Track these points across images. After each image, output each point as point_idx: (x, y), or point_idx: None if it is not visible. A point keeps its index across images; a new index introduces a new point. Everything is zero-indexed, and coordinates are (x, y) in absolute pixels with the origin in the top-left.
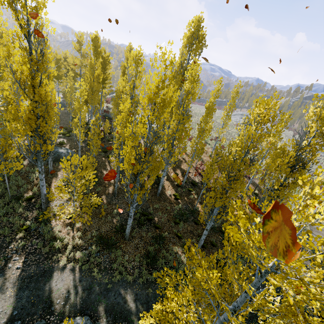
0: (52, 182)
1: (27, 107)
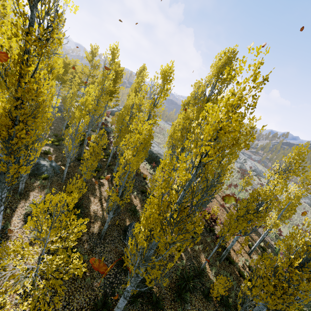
0: (17, 207)
1: (5, 103)
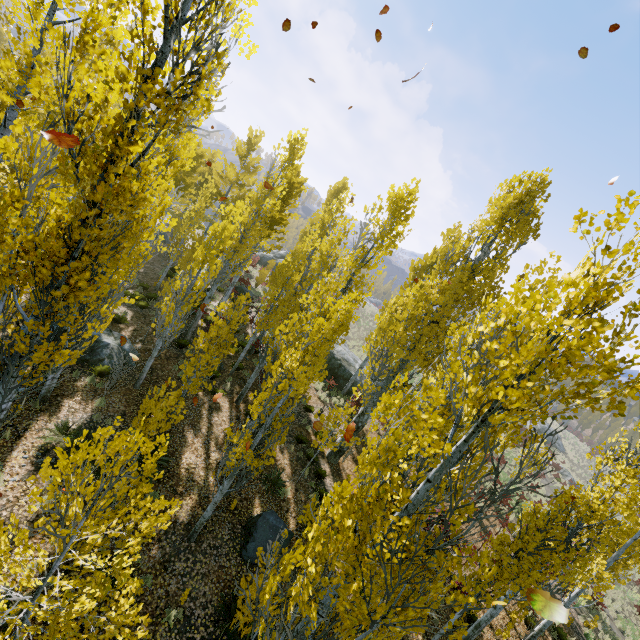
0: (30, 428)
1: (64, 211)
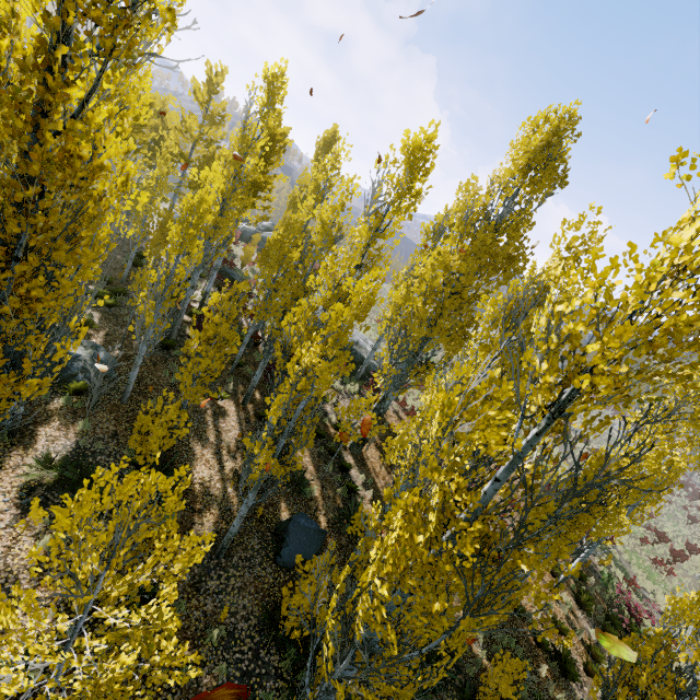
0: (3, 467)
1: None
